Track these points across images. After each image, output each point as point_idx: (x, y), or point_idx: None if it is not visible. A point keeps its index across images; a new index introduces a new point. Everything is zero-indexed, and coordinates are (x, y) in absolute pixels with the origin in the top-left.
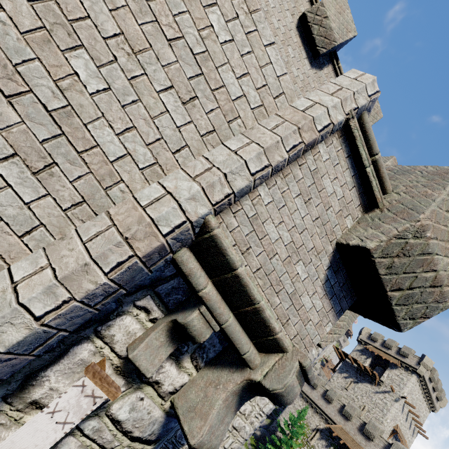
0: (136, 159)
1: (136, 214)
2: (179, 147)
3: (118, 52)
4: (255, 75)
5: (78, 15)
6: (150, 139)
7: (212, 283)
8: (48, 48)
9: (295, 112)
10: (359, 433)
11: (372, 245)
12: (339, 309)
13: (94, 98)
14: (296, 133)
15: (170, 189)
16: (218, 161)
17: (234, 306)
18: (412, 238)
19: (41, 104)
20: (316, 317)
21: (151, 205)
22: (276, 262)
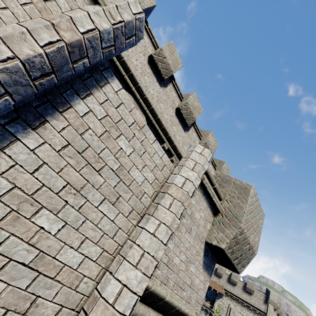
0: (91, 257)
1: (109, 313)
2: (115, 232)
3: (67, 197)
4: (149, 164)
5: (35, 188)
6: (97, 239)
7: (151, 308)
8: (18, 222)
9: (177, 189)
10: (214, 276)
11: (224, 246)
12: (211, 271)
13: (57, 236)
14: (181, 206)
15: (124, 282)
16: (146, 245)
17: (164, 312)
18: (239, 236)
19: (20, 264)
20: (202, 285)
21: (117, 300)
22: (181, 275)
